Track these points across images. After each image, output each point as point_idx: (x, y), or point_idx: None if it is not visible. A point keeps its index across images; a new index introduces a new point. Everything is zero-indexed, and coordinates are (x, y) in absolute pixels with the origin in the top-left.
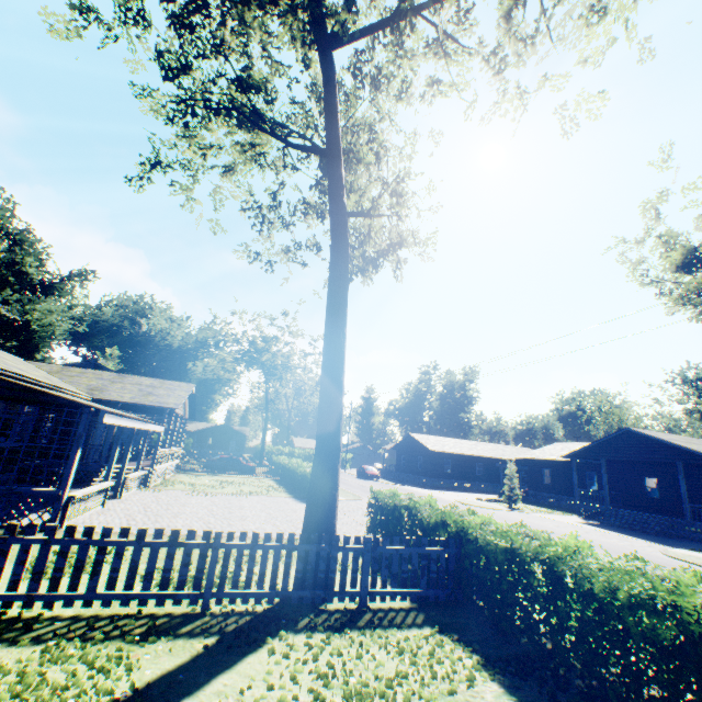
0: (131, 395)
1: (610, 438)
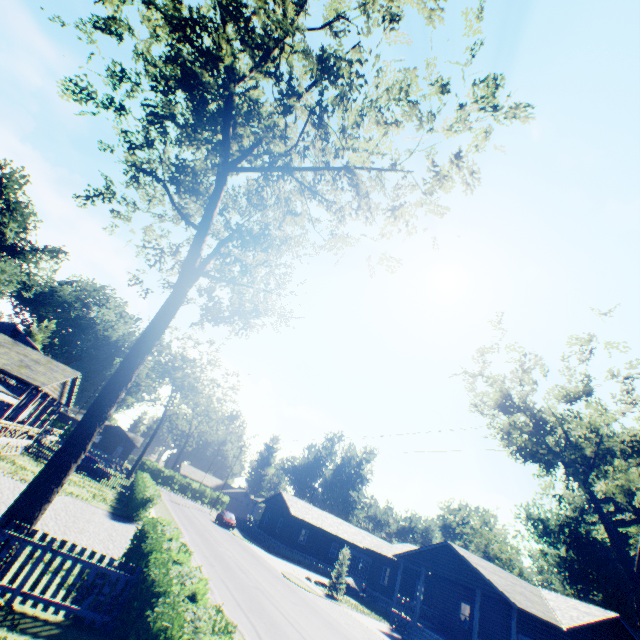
0: (7, 361)
1: (434, 547)
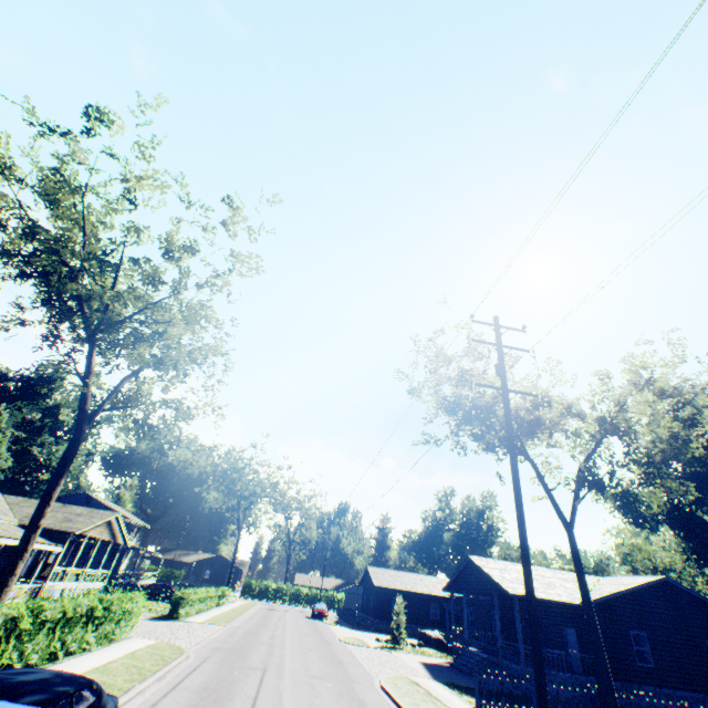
0: (52, 521)
1: (466, 567)
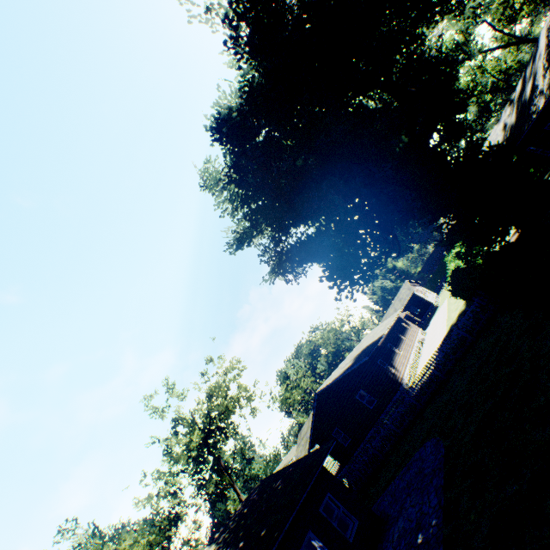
0: None
1: None
